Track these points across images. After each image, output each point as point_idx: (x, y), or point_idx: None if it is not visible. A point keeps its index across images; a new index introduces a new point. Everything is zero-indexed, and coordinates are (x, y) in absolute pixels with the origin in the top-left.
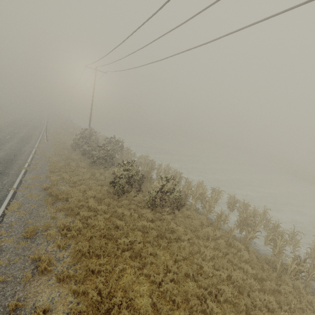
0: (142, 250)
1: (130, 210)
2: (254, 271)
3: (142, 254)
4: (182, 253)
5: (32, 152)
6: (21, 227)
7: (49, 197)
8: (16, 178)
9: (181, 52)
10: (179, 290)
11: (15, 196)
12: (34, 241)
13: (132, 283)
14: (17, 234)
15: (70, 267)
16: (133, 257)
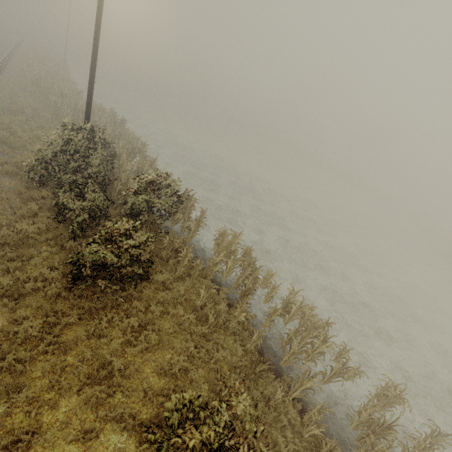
0: None
1: None
2: None
3: None
4: None
5: None
6: None
7: None
8: None
9: None
10: None
11: None
12: None
13: None
14: None
15: None
16: None
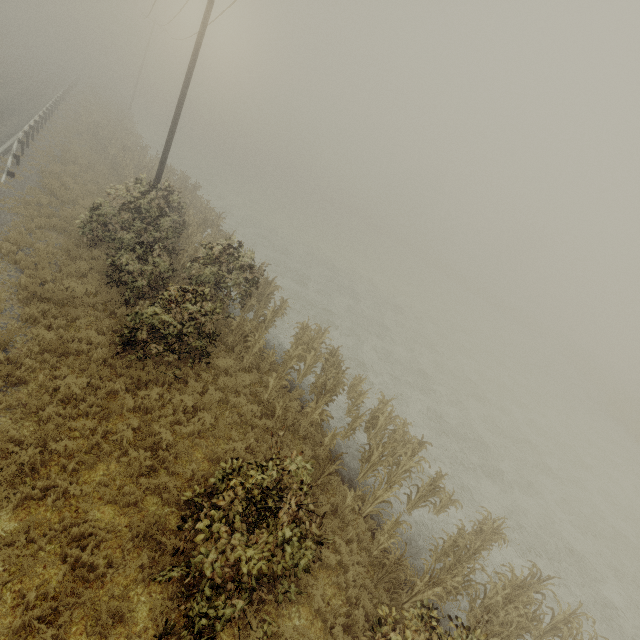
0: None
1: None
2: None
3: None
4: None
5: None
6: None
7: None
8: None
9: None
10: None
11: None
12: None
13: None
14: None
15: None
16: None
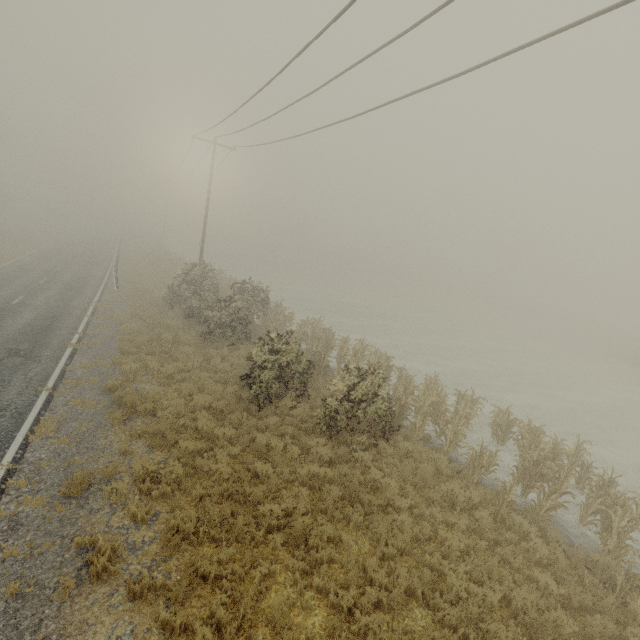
0: (311, 532)
1: (284, 439)
2: (562, 590)
3: (310, 540)
4: (397, 540)
5: (87, 311)
6: (60, 472)
7: (119, 406)
8: (55, 367)
9: (398, 98)
10: (393, 628)
11: (49, 405)
12: (85, 505)
13: (288, 608)
14: (51, 487)
15: (157, 567)
16: (291, 546)
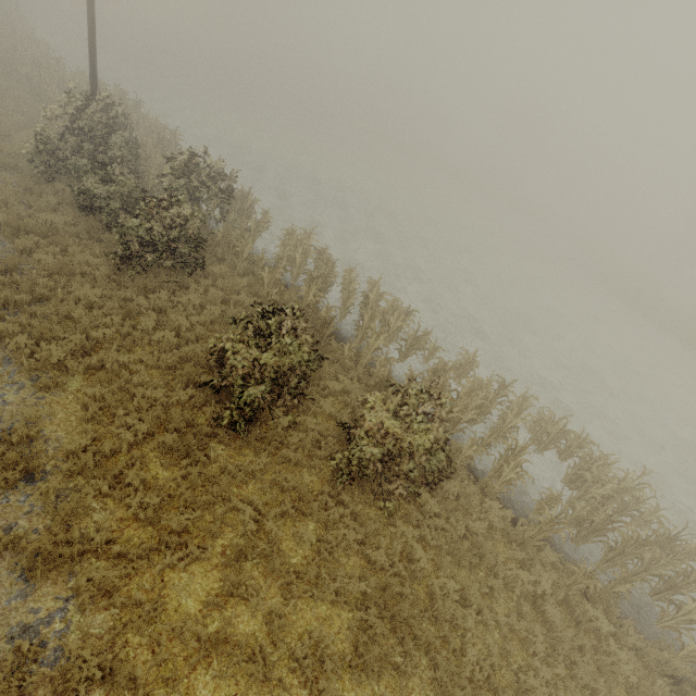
0: None
1: (283, 507)
2: None
3: None
4: None
5: None
6: None
7: None
8: None
9: None
10: None
11: None
12: None
13: None
14: None
15: None
16: None
